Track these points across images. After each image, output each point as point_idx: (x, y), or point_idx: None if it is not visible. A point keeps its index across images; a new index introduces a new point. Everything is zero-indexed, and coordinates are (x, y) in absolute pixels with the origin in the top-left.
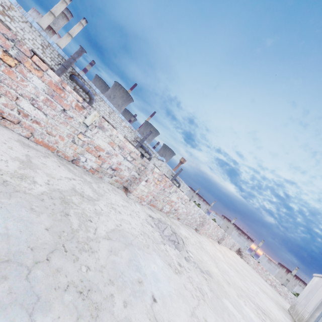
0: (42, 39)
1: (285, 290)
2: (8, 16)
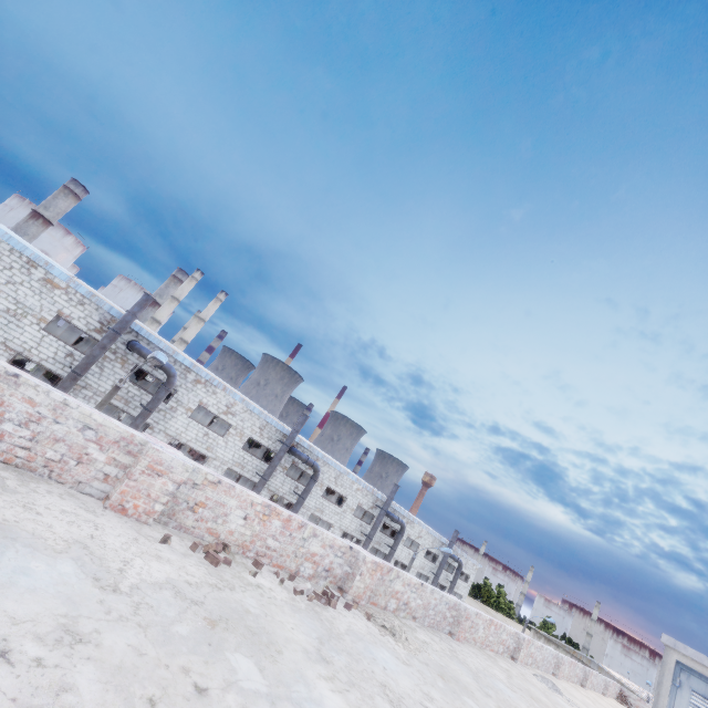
0: (260, 421)
1: None
2: (231, 413)
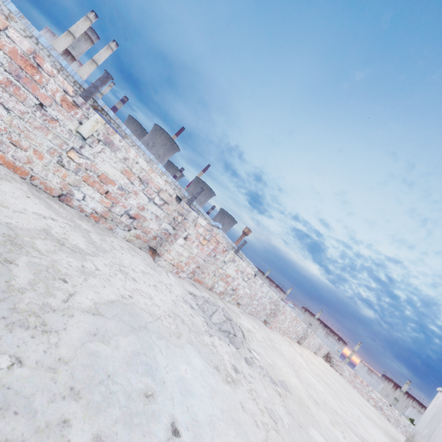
0: (52, 61)
1: (395, 413)
2: None
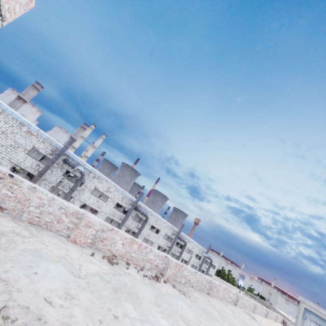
0: (122, 195)
1: None
2: (109, 191)
